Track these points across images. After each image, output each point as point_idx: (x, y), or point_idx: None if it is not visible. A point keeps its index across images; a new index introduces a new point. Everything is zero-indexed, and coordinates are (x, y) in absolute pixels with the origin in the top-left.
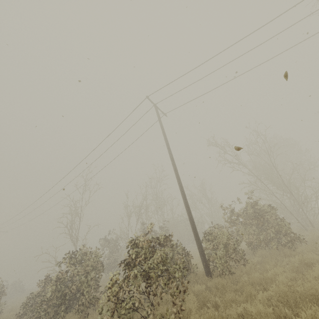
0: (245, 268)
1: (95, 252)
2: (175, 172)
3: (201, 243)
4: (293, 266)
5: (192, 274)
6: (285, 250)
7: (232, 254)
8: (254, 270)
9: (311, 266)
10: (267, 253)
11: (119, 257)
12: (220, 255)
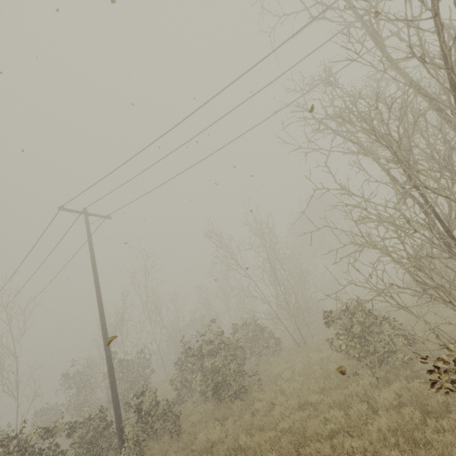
0: (161, 445)
1: (5, 431)
2: (100, 317)
3: (119, 415)
4: (183, 453)
5: (110, 453)
6: (220, 408)
7: (156, 423)
8: (160, 452)
9: (200, 452)
10: (211, 407)
11: (87, 398)
12: (130, 434)
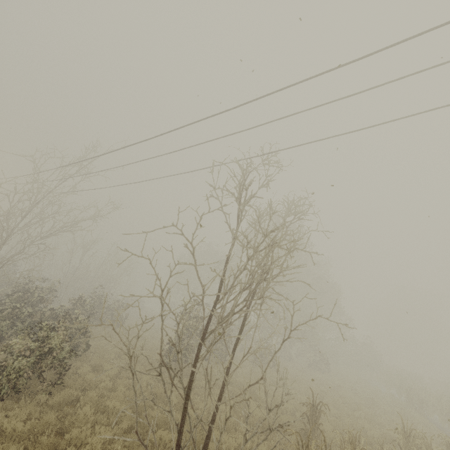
0: None
1: None
2: None
3: None
4: None
5: None
6: None
7: None
8: None
9: None
10: None
11: None
12: None
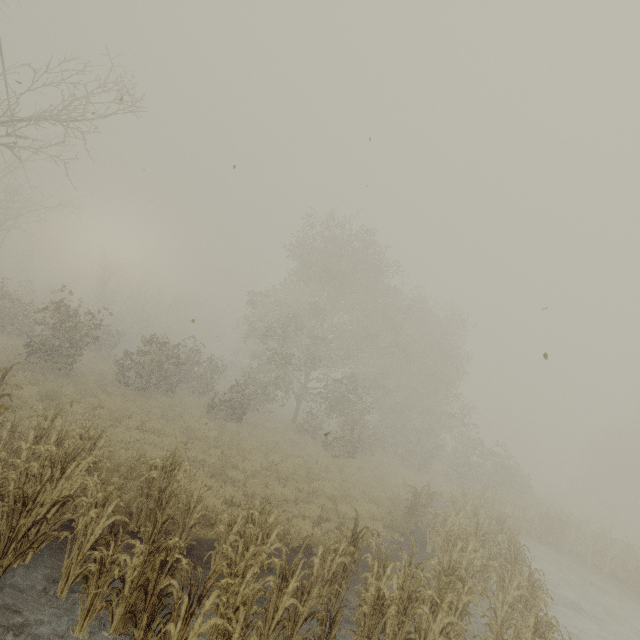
0: None
1: None
2: None
3: None
4: None
5: None
6: None
7: None
8: None
9: None
10: None
11: None
12: None
